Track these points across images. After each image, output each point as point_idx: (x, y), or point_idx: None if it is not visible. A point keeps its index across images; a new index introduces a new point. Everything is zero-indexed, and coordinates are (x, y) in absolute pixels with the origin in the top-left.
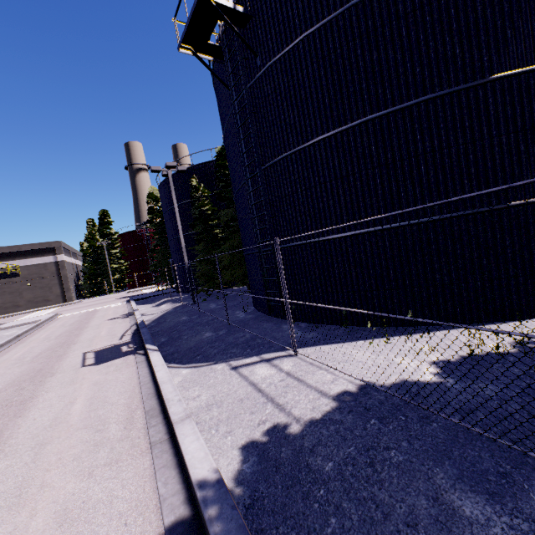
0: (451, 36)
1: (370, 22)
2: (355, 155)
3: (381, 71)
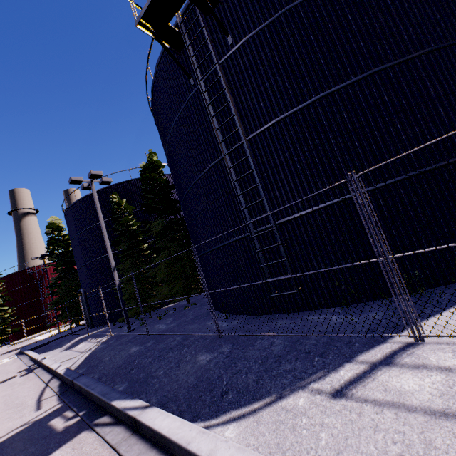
0: (430, 6)
1: None
2: (366, 105)
3: (376, 31)
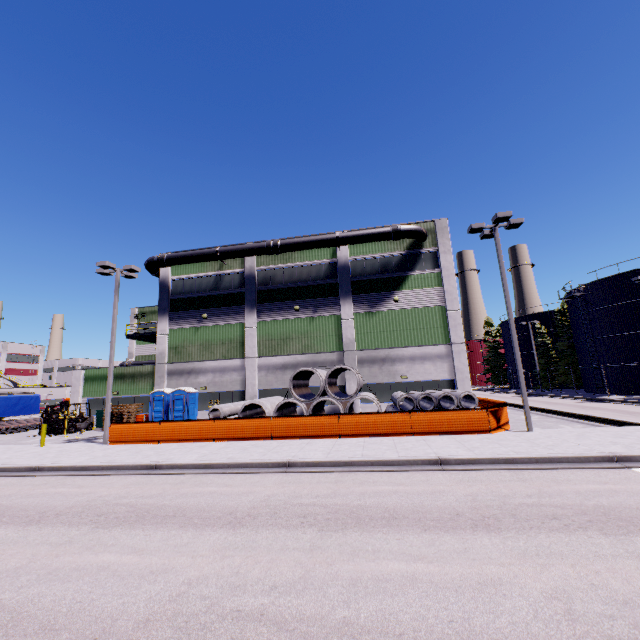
0: None
1: (635, 308)
2: (632, 341)
3: (639, 320)
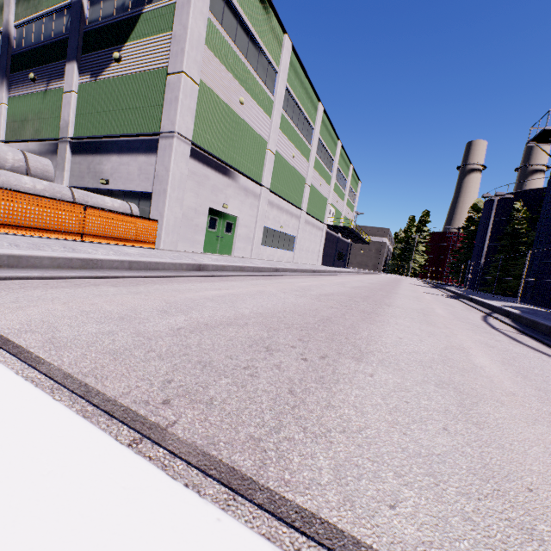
0: None
1: None
2: None
3: None
